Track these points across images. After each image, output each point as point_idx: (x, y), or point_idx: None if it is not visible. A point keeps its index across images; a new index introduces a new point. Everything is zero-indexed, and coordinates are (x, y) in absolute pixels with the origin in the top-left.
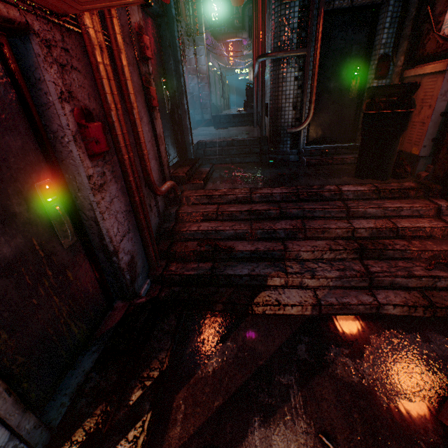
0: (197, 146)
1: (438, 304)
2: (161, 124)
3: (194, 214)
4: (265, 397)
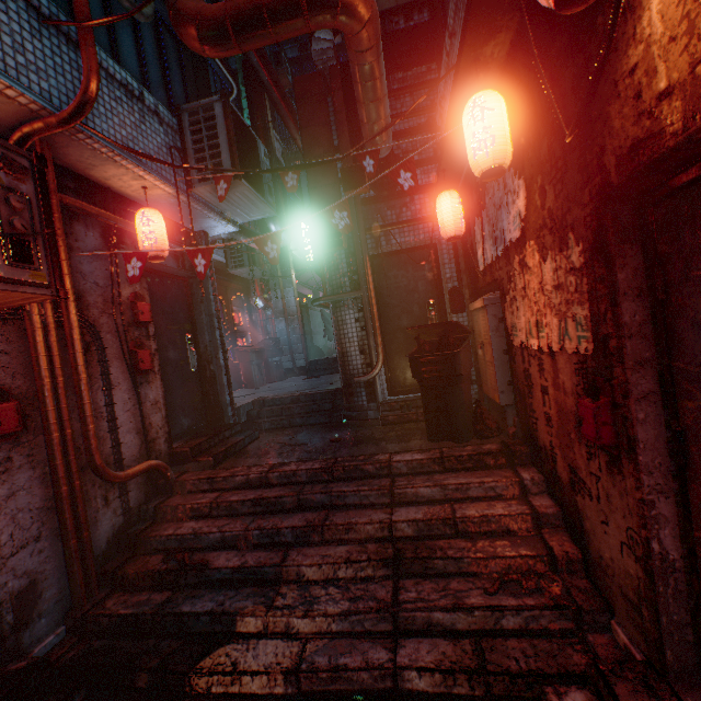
0: (253, 405)
1: (492, 666)
2: (162, 386)
3: (182, 508)
4: None
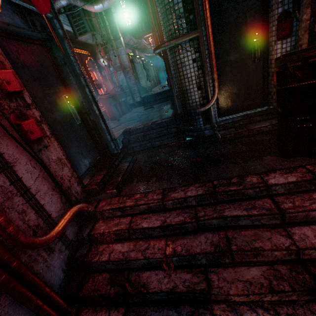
0: (123, 135)
1: None
2: (59, 146)
3: (107, 234)
4: None
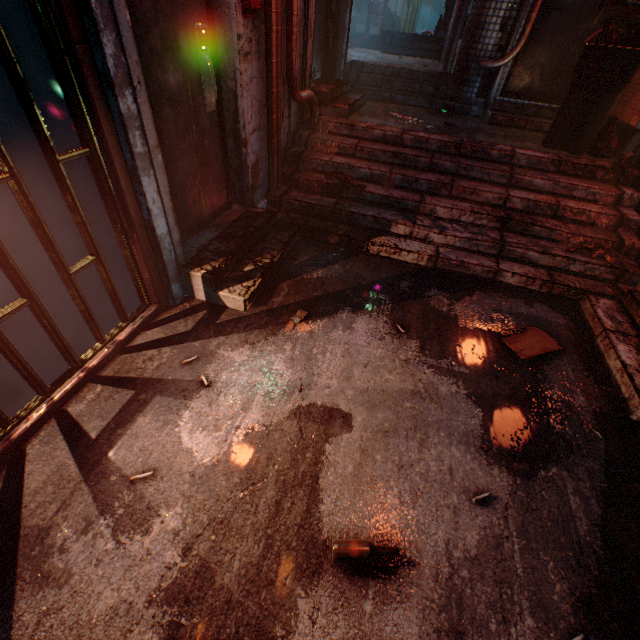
0: (350, 68)
1: (558, 282)
2: (314, 6)
3: (329, 144)
4: (359, 300)
